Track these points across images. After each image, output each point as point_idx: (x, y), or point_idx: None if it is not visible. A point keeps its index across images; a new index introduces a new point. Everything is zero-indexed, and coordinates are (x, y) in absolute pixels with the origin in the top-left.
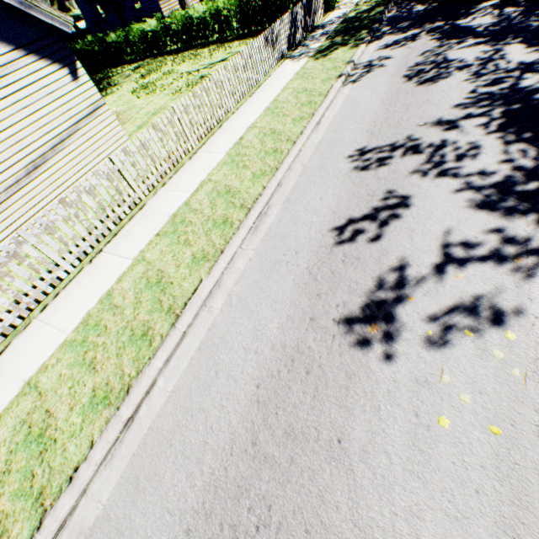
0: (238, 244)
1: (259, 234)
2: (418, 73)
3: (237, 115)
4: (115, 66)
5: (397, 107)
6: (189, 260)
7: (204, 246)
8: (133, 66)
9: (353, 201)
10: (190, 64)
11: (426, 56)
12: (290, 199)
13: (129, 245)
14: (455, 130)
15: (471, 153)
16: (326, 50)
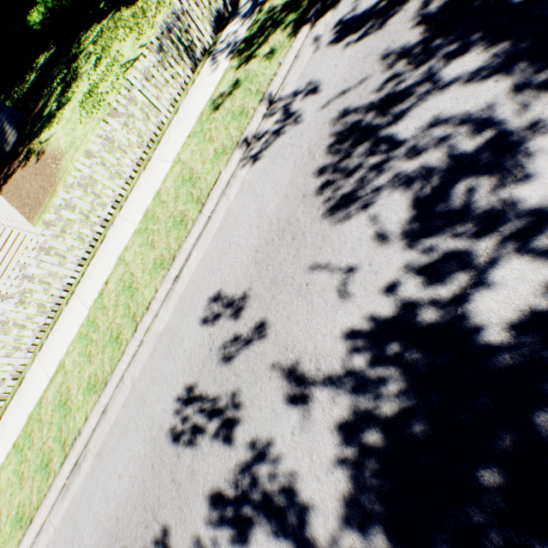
0: (47, 512)
1: (66, 503)
2: (335, 170)
3: (121, 216)
4: (88, 25)
5: (265, 282)
6: (15, 513)
7: (27, 497)
8: (98, 31)
9: (138, 511)
10: (134, 38)
11: (374, 102)
12: (102, 452)
13: (1, 445)
14: (298, 415)
15: (285, 505)
16: (254, 41)
